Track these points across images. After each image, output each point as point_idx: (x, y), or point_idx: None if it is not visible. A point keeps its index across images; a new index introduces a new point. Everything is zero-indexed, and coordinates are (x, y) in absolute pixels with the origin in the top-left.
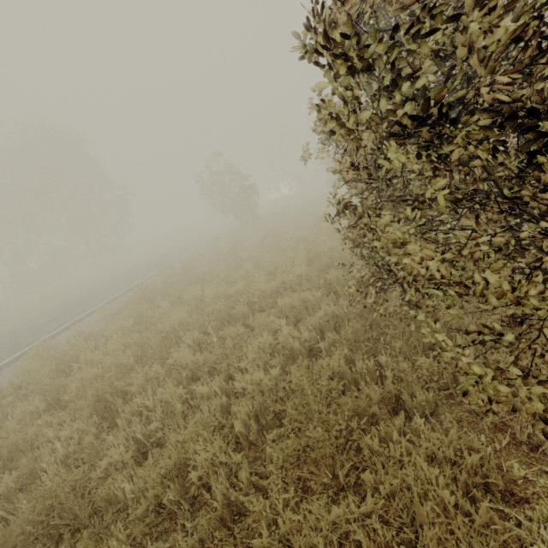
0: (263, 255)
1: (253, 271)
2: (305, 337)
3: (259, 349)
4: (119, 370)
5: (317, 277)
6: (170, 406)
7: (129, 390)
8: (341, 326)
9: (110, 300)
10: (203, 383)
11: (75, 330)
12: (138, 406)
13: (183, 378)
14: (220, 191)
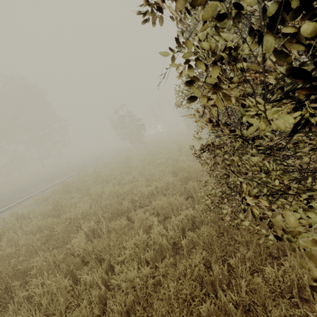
0: (145, 166)
1: (138, 177)
2: (171, 235)
3: (135, 245)
4: (29, 250)
5: (179, 186)
6: (56, 295)
7: (29, 273)
8: (199, 231)
9: (44, 190)
10: (90, 268)
11: (15, 209)
12: (32, 289)
13: (74, 264)
14: (122, 126)
